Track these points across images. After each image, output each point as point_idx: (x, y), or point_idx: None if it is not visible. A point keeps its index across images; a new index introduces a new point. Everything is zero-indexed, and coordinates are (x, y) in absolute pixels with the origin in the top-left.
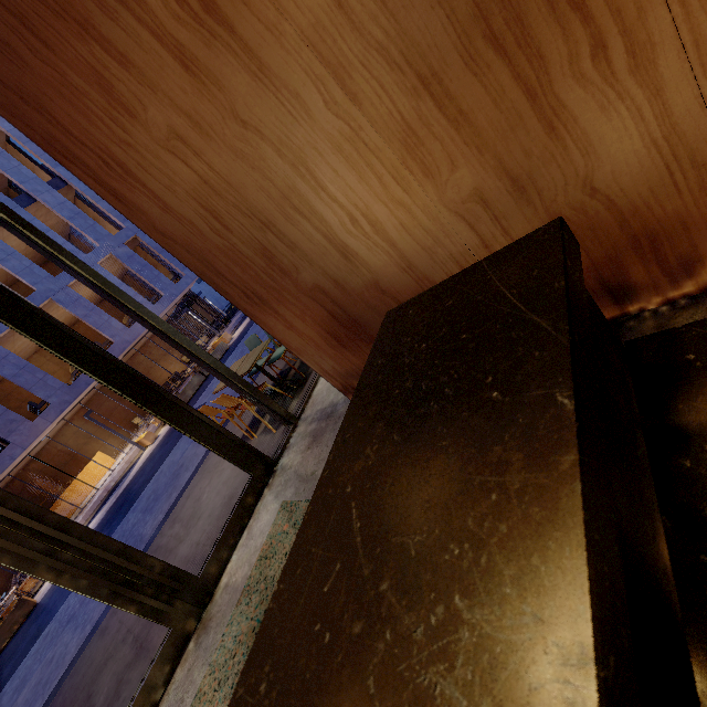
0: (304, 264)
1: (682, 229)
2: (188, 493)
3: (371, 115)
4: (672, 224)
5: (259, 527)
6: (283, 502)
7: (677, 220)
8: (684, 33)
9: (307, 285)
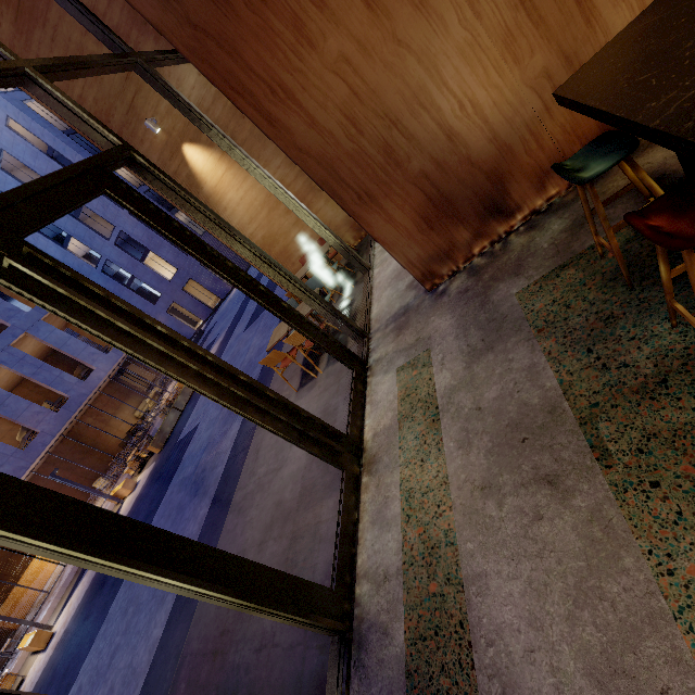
0: (416, 153)
1: None
2: (254, 451)
3: (487, 26)
4: None
5: (382, 394)
6: (397, 368)
7: None
8: None
9: (414, 173)
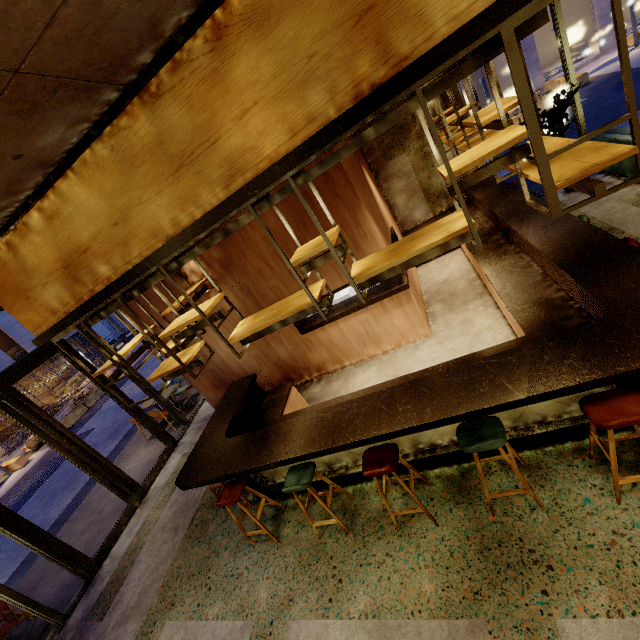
0: (210, 362)
1: (298, 368)
2: None
3: None
4: (296, 367)
5: (171, 465)
6: (184, 453)
7: (296, 367)
8: (286, 340)
9: (209, 368)
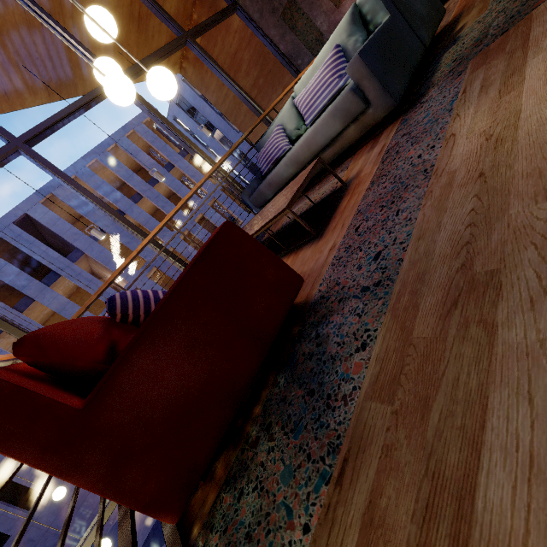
0: None
1: None
2: None
3: None
4: None
5: None
6: None
7: None
8: None
9: None
